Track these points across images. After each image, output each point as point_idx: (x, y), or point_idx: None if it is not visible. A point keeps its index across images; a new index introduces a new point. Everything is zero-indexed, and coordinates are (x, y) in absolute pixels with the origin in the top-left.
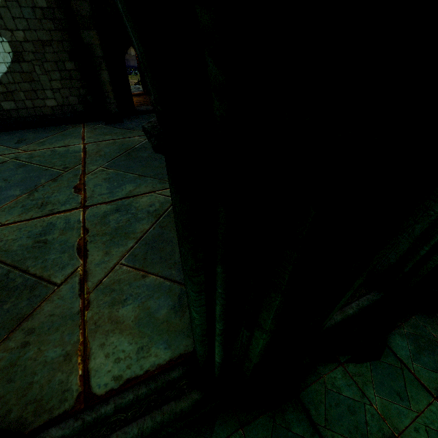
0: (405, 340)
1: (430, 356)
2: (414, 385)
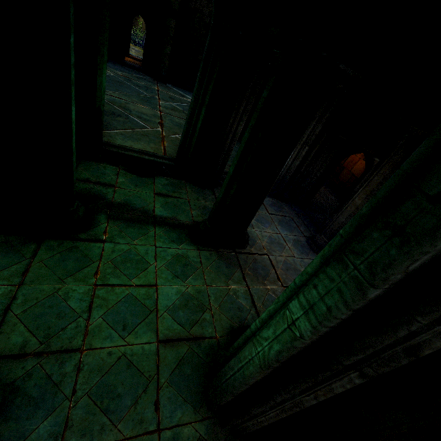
0: (167, 181)
1: (173, 188)
2: (150, 188)
